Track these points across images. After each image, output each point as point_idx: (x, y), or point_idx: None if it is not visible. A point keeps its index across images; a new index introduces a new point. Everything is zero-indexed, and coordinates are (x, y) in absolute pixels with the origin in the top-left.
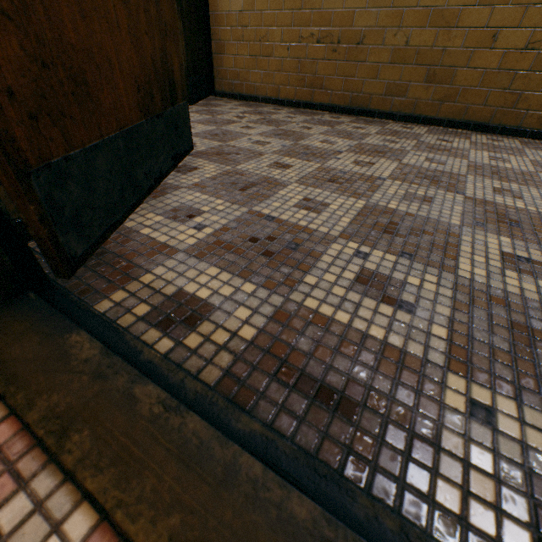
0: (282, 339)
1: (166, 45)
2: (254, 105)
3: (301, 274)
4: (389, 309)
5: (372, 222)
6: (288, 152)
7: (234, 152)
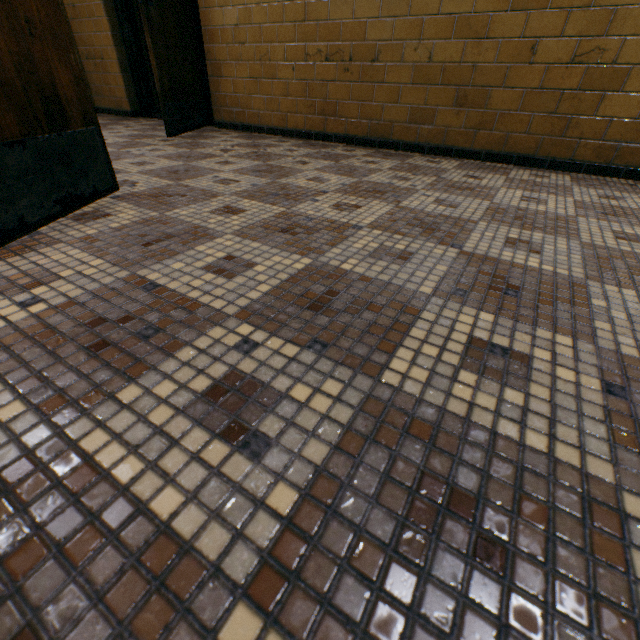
0: None
1: (32, 49)
2: (256, 137)
3: (124, 383)
4: (224, 451)
5: (302, 291)
6: (255, 192)
7: (181, 193)
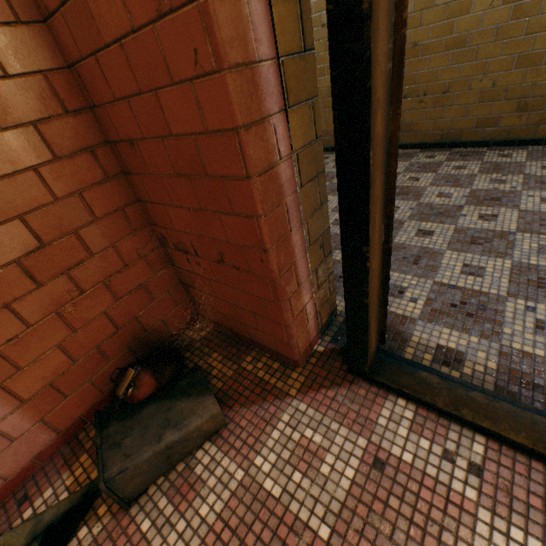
0: (511, 367)
1: None
2: None
3: (499, 327)
4: None
5: (524, 279)
6: (419, 215)
7: None
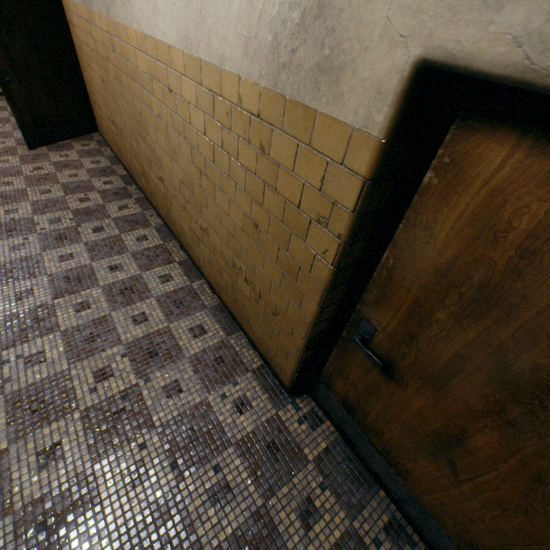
0: None
1: None
2: (98, 152)
3: None
4: None
5: None
6: None
7: None
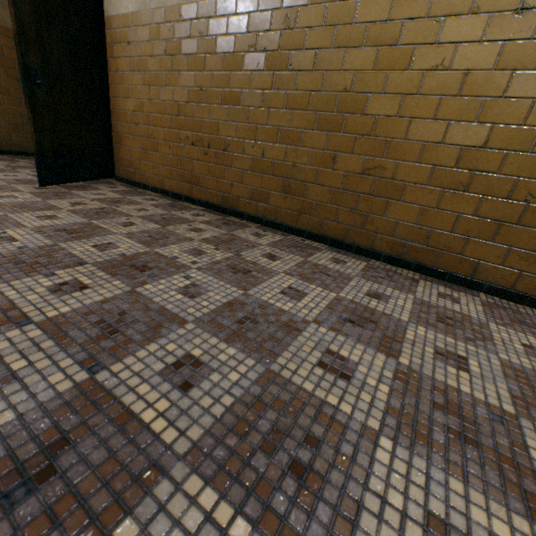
0: None
1: None
2: (137, 192)
3: None
4: None
5: None
6: (6, 256)
7: None
